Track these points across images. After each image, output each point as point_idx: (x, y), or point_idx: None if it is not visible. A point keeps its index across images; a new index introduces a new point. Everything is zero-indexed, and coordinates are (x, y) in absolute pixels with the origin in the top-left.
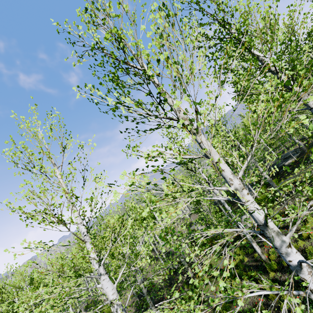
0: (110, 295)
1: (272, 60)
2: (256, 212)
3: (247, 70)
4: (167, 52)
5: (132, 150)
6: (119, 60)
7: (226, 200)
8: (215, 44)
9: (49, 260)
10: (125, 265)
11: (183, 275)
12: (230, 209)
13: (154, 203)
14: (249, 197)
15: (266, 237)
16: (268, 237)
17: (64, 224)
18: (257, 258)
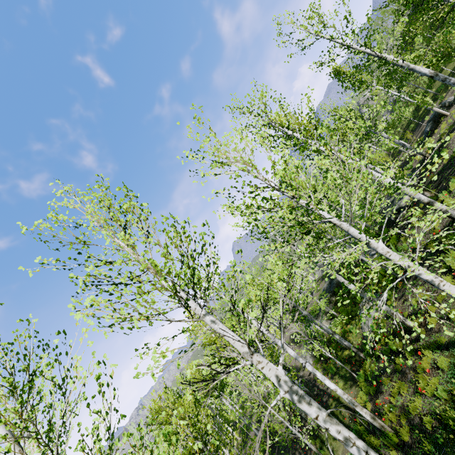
0: None
1: None
2: None
3: None
4: None
5: None
6: None
7: None
8: None
9: None
10: None
11: None
12: (308, 365)
13: None
14: None
15: None
16: None
17: None
18: (379, 408)
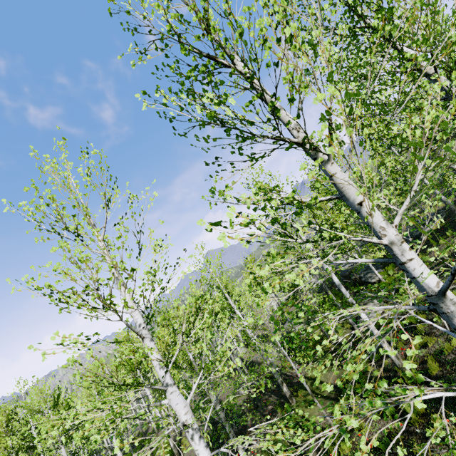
0: (182, 415)
1: (453, 39)
2: (424, 276)
3: (411, 58)
4: (295, 24)
5: (219, 196)
6: (204, 55)
7: (371, 262)
8: (341, 36)
9: (97, 360)
10: (201, 372)
11: (275, 394)
12: (348, 294)
13: (275, 257)
14: (413, 254)
15: (438, 315)
16: (445, 314)
17: (115, 310)
18: (387, 366)
